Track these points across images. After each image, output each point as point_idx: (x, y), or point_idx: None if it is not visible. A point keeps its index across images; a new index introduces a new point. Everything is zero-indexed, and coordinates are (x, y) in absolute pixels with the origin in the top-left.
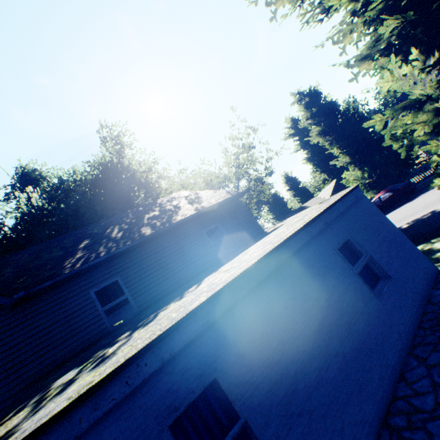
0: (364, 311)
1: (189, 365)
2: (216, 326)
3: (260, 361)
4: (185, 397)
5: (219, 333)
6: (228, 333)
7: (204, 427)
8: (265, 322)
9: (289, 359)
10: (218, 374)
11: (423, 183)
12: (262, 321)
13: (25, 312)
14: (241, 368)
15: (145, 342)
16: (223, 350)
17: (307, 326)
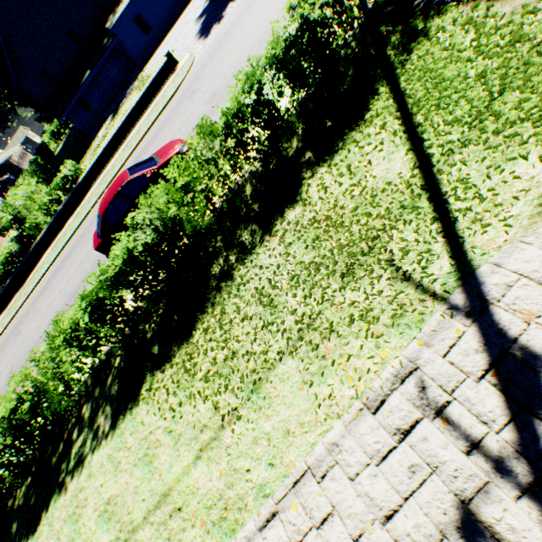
0: None
1: (134, 12)
2: (136, 4)
3: (146, 12)
4: (135, 17)
5: (137, 6)
6: (139, 6)
7: (140, 23)
8: (146, 3)
9: (152, 11)
10: (139, 14)
11: None
12: (145, 3)
13: (78, 2)
14: (143, 13)
15: (125, 8)
16: (139, 9)
17: (156, 3)
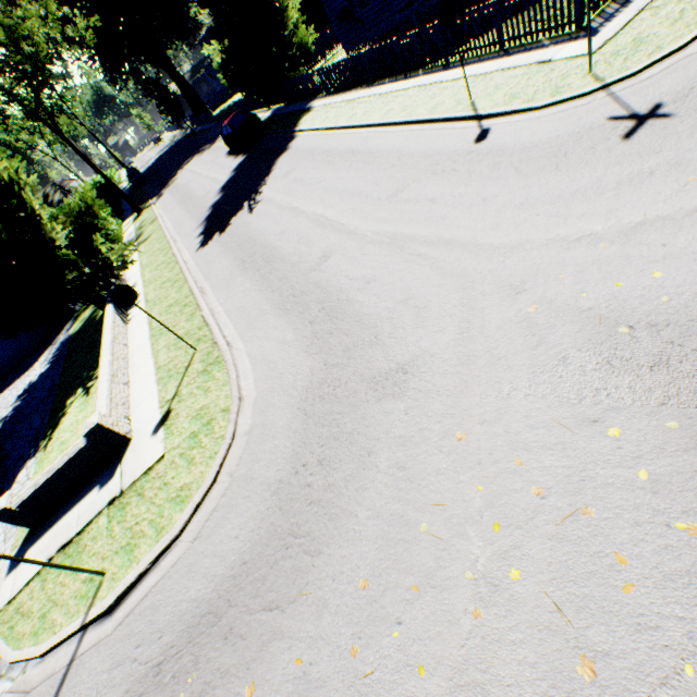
0: (0, 346)
1: None
2: None
3: None
4: None
5: None
6: None
7: None
8: None
9: None
10: None
11: (286, 112)
12: None
13: None
14: None
15: None
16: None
17: None
